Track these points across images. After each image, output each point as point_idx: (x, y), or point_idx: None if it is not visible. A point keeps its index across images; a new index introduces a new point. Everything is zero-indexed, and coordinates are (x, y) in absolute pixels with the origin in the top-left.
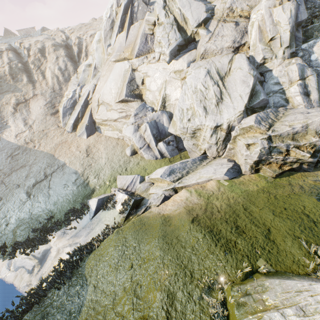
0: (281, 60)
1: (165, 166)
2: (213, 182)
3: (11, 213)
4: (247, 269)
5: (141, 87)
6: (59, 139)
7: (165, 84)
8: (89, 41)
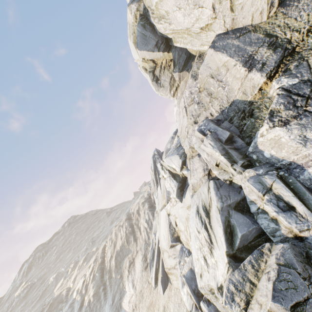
0: (239, 175)
1: None
2: None
3: None
4: None
5: (176, 229)
6: (149, 299)
7: (187, 222)
8: None
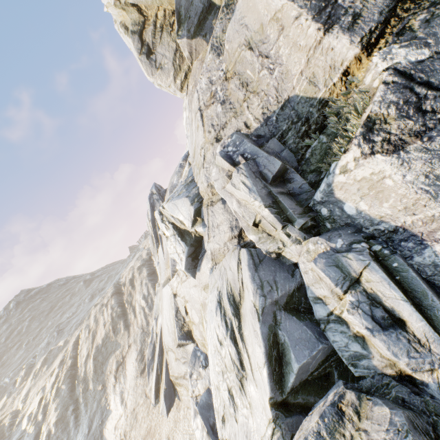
0: (295, 245)
1: None
2: None
3: None
4: None
5: (186, 320)
6: (145, 424)
7: (203, 311)
8: None
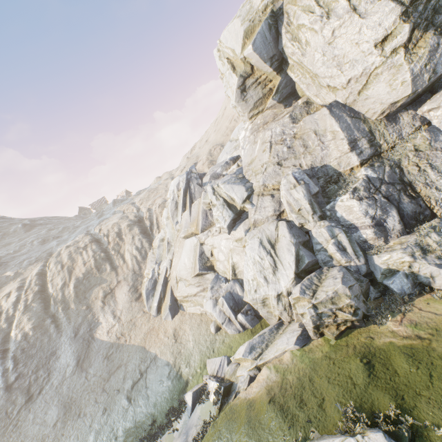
0: (314, 223)
1: (246, 343)
2: (287, 354)
3: (117, 424)
4: (300, 438)
5: (211, 259)
6: (147, 326)
7: (231, 253)
8: (158, 212)
